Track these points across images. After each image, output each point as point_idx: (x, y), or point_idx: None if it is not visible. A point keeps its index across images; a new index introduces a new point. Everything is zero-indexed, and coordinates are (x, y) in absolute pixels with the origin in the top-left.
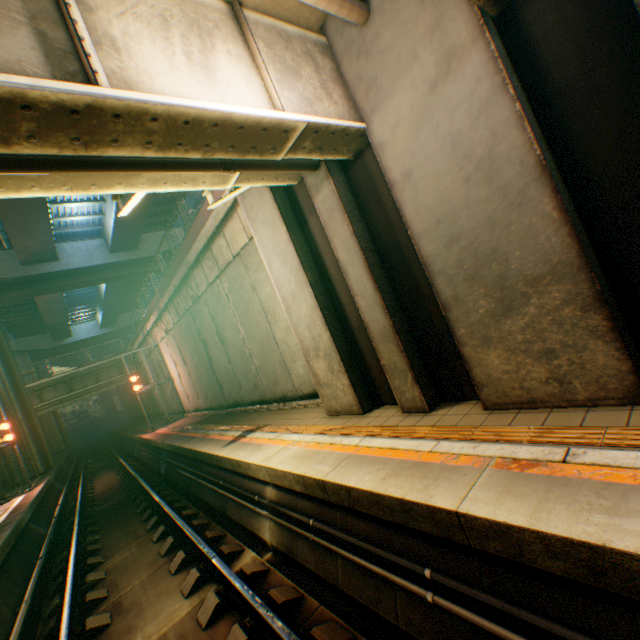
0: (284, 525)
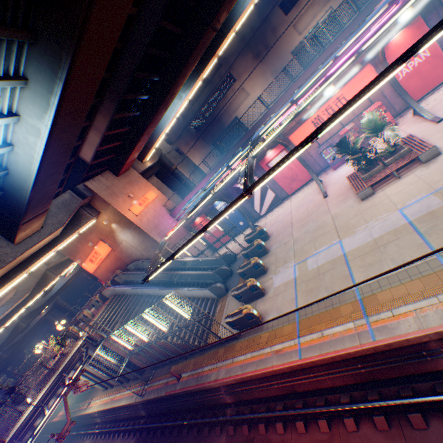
0: (101, 417)
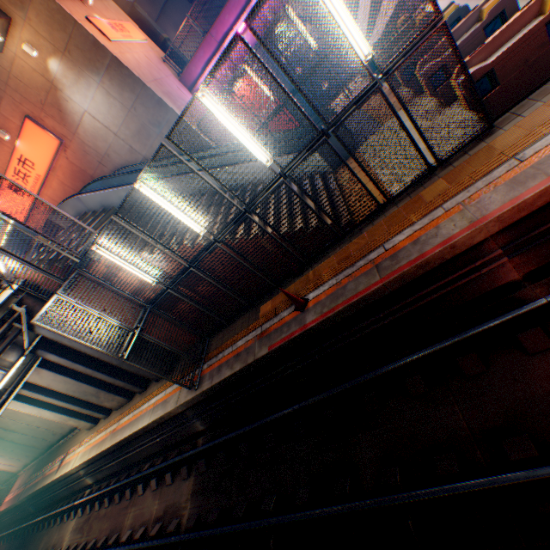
0: (92, 475)
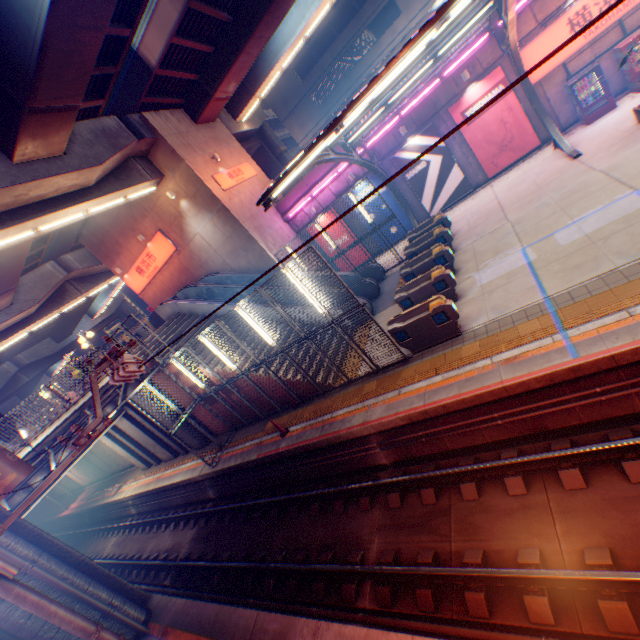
0: (137, 506)
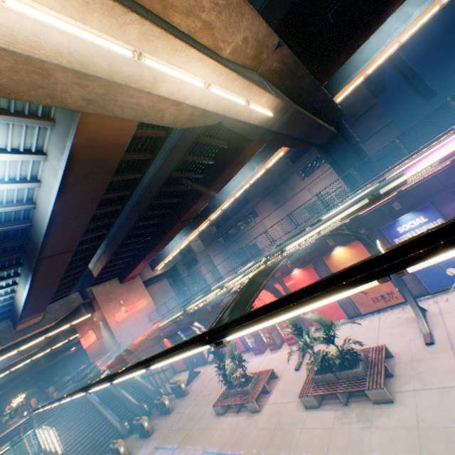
0: None
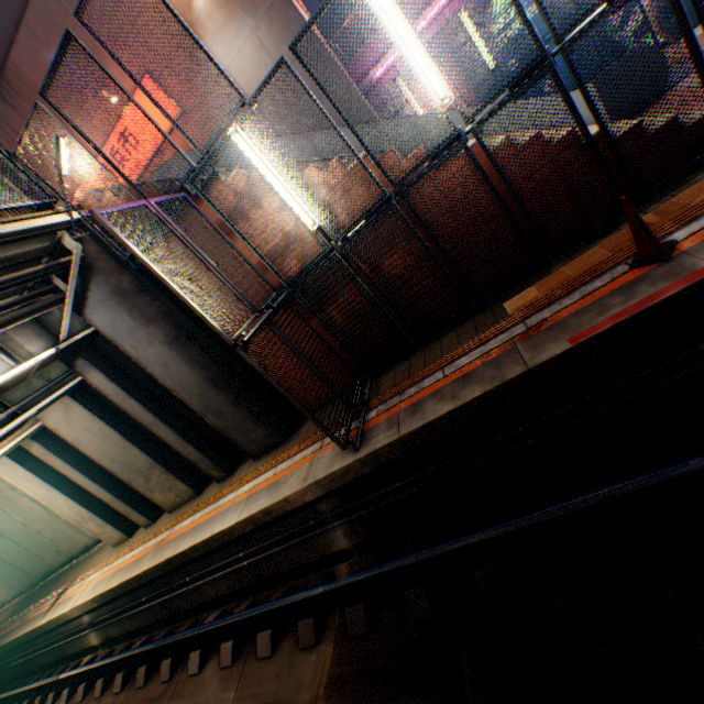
0: (101, 627)
